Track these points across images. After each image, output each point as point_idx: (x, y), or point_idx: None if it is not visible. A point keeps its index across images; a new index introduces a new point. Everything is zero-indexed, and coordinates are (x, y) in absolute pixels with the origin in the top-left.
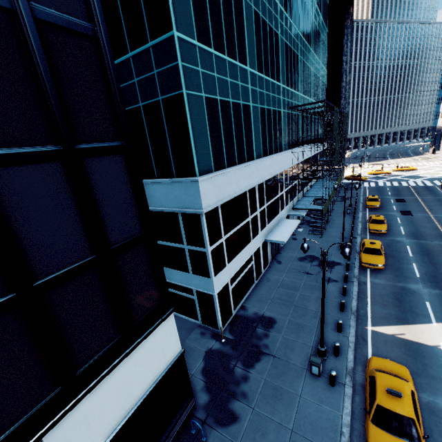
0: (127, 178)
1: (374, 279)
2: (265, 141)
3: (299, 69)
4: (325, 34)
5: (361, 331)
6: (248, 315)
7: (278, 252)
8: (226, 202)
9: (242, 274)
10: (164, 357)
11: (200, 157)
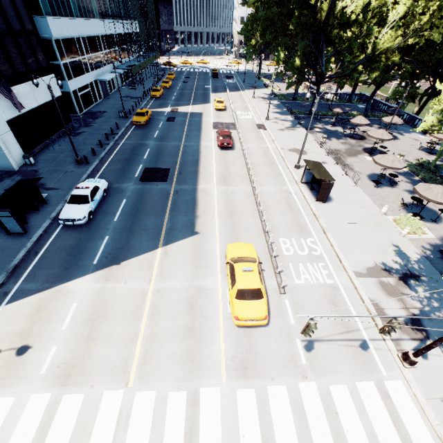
0: (23, 4)
1: (155, 101)
2: (80, 6)
3: None
4: None
5: None
6: (92, 111)
7: (108, 95)
8: (63, 39)
9: (84, 91)
10: (55, 91)
11: (43, 5)
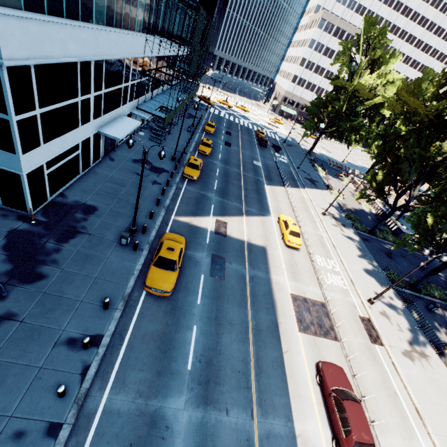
0: None
1: (188, 187)
2: (112, 4)
3: None
4: None
5: (167, 219)
6: (67, 202)
7: (113, 150)
8: (44, 64)
9: (63, 161)
10: None
11: None
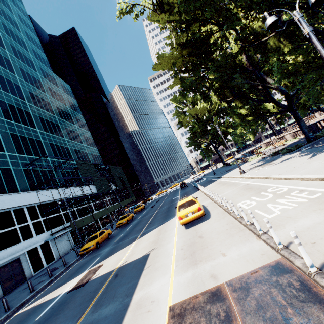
0: None
1: (81, 260)
2: None
3: (44, 146)
4: (87, 133)
5: (3, 323)
6: None
7: (24, 282)
8: None
9: None
10: None
11: None
